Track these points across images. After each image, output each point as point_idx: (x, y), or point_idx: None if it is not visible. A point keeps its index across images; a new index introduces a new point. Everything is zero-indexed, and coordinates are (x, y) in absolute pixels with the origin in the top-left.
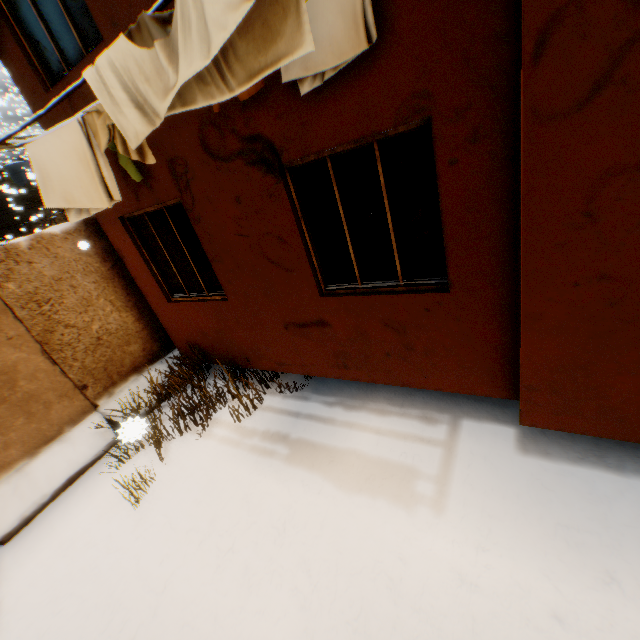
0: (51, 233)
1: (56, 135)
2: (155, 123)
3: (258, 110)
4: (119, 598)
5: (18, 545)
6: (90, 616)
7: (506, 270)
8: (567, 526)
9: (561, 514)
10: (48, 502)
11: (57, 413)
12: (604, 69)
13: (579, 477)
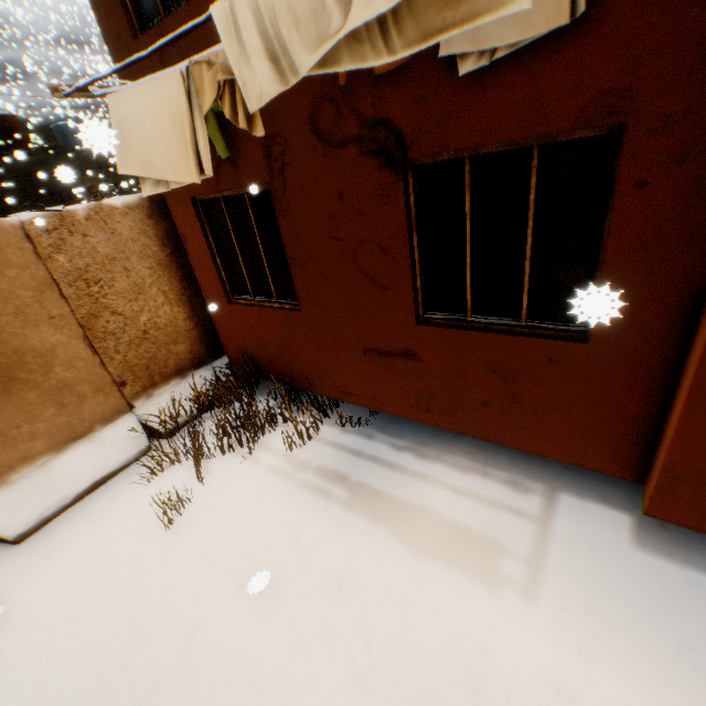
0: (111, 205)
1: (148, 87)
2: (288, 83)
3: (393, 89)
4: (143, 632)
5: (32, 548)
6: (109, 647)
7: (672, 328)
8: (694, 648)
9: (686, 632)
10: (69, 505)
11: (90, 408)
12: None
13: None
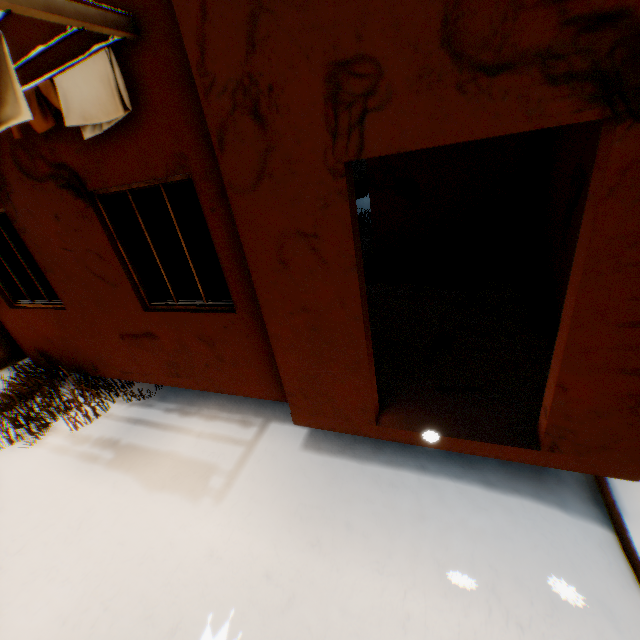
0: None
1: None
2: None
3: (61, 142)
4: None
5: None
6: None
7: None
8: (307, 505)
9: (307, 496)
10: None
11: None
12: (261, 164)
13: (333, 466)
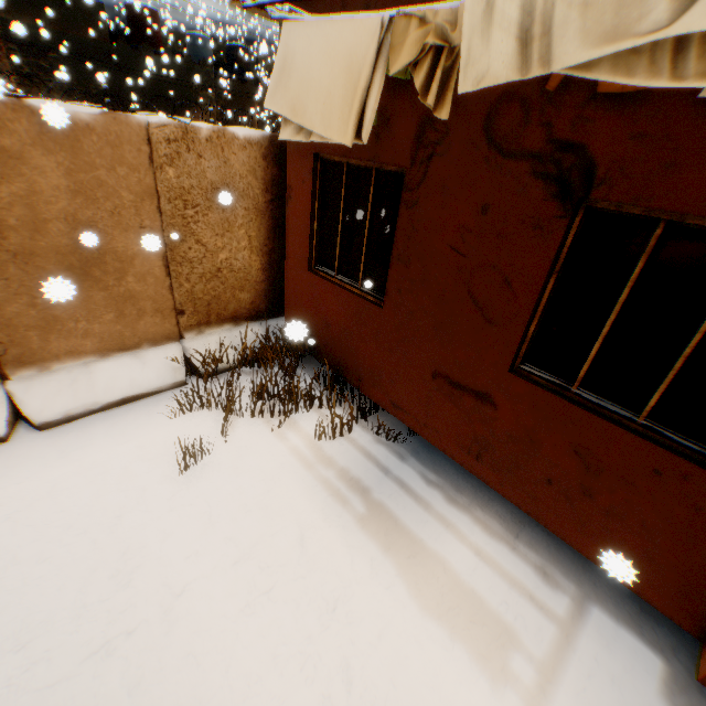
0: (233, 134)
1: (335, 26)
2: (528, 72)
3: (608, 114)
4: (131, 571)
5: (52, 440)
6: (96, 573)
7: None
8: None
9: None
10: (96, 411)
11: (144, 325)
12: None
13: None
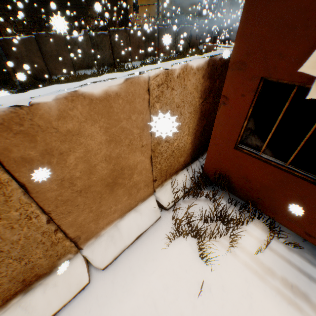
0: (191, 66)
1: None
2: None
3: None
4: None
5: (112, 277)
6: None
7: None
8: None
9: None
10: (125, 249)
11: (139, 194)
12: None
13: None
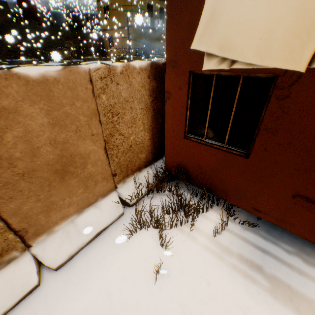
0: (133, 66)
1: None
2: None
3: None
4: None
5: (66, 276)
6: None
7: None
8: None
9: None
10: (83, 247)
11: (98, 188)
12: None
13: None
